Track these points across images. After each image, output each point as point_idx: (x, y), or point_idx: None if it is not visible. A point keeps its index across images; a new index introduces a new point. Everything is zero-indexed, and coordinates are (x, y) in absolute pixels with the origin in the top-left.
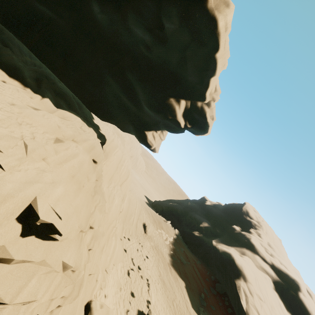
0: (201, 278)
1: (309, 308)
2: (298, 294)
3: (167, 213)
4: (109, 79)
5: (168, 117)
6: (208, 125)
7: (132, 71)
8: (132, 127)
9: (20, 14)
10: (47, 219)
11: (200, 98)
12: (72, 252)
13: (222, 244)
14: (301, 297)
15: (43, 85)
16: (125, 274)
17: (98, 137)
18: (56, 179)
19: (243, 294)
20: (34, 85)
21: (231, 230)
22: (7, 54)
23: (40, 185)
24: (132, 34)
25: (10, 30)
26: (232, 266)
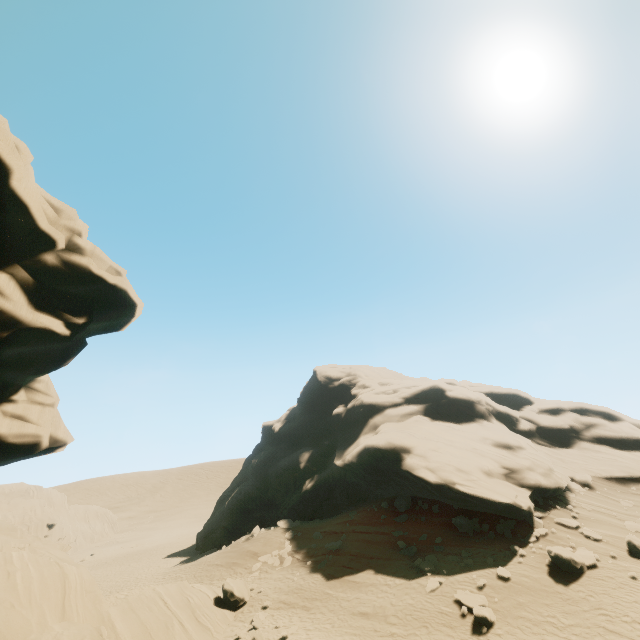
0: (376, 527)
1: (464, 396)
2: (447, 396)
3: (239, 522)
4: None
5: None
6: (122, 290)
7: None
8: None
9: None
10: None
11: (38, 245)
12: None
13: (348, 451)
14: (451, 395)
15: None
16: None
17: None
18: None
19: (423, 468)
20: None
21: (337, 420)
22: None
23: None
24: None
25: None
26: (382, 457)
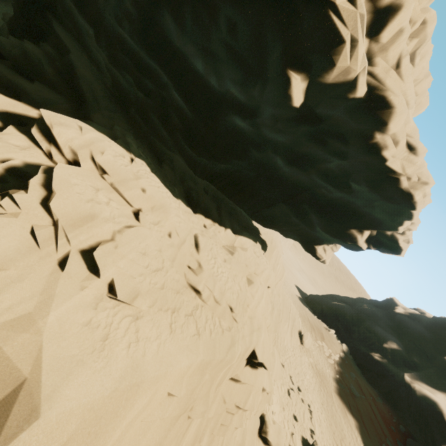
0: (382, 423)
1: None
2: None
3: (329, 316)
4: (282, 205)
5: (347, 243)
6: (401, 249)
7: (309, 205)
8: (299, 238)
9: (217, 171)
10: (263, 361)
11: (390, 229)
12: (266, 378)
13: (421, 384)
14: None
15: (222, 213)
16: (286, 394)
17: (261, 248)
18: (259, 324)
19: None
20: (218, 217)
21: (442, 363)
22: (202, 197)
23: (255, 333)
24: (313, 181)
25: (206, 180)
26: (438, 421)
